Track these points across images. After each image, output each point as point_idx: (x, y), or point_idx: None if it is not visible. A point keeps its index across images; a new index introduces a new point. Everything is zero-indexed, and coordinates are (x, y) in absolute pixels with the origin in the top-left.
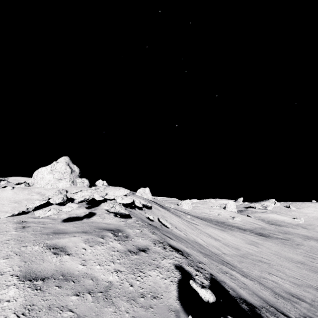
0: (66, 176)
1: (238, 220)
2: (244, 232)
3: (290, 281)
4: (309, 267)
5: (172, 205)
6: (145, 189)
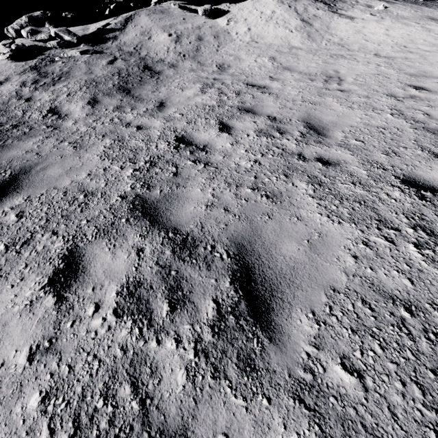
0: None
1: None
2: None
3: (281, 66)
4: None
5: None
6: None
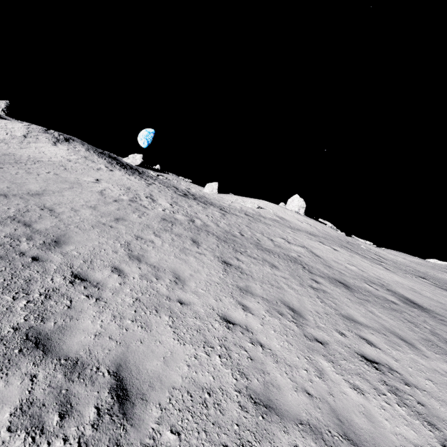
0: None
1: (245, 206)
2: (155, 185)
3: None
4: (53, 164)
5: (182, 183)
6: (137, 155)
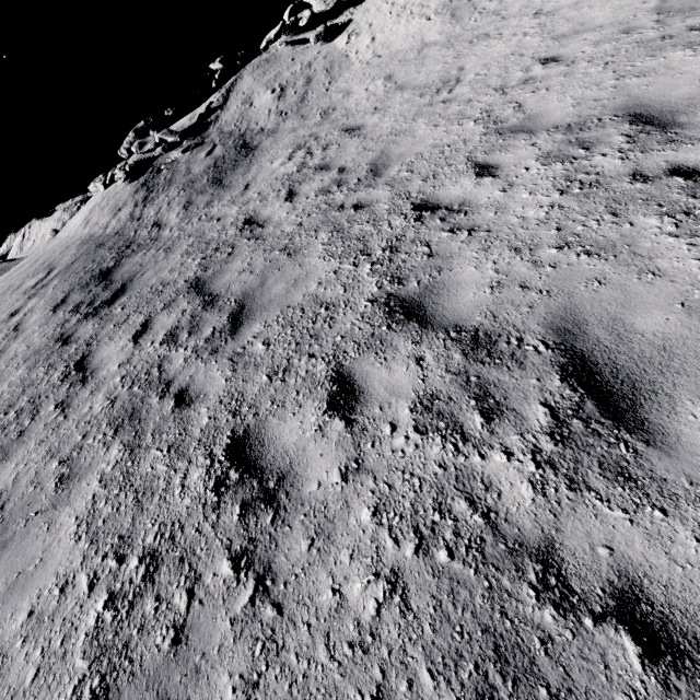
0: (313, 4)
1: None
2: None
3: (395, 86)
4: None
5: None
6: None
